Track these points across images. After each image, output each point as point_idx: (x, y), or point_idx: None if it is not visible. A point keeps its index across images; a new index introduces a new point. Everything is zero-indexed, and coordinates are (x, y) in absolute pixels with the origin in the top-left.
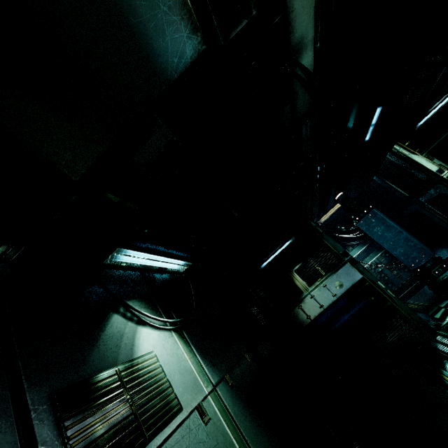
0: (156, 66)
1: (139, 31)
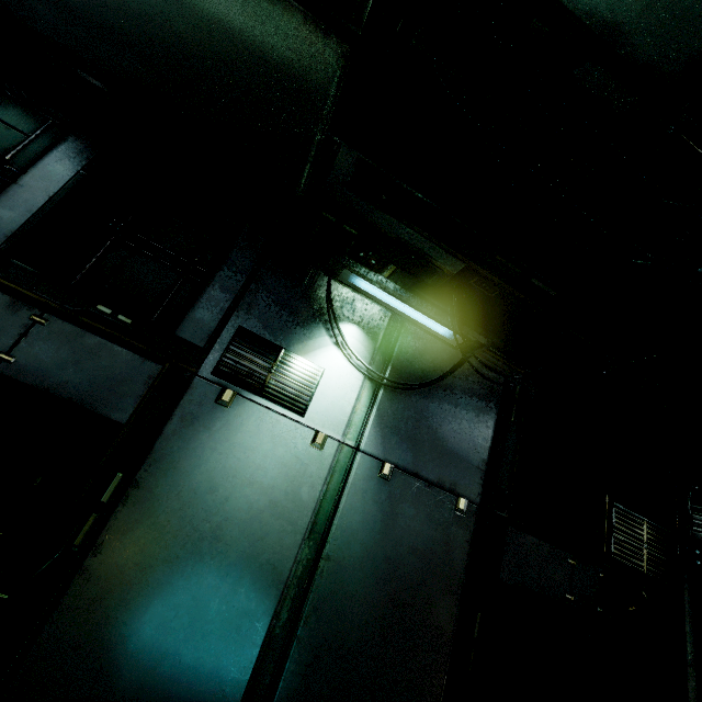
0: (309, 86)
1: (284, 64)
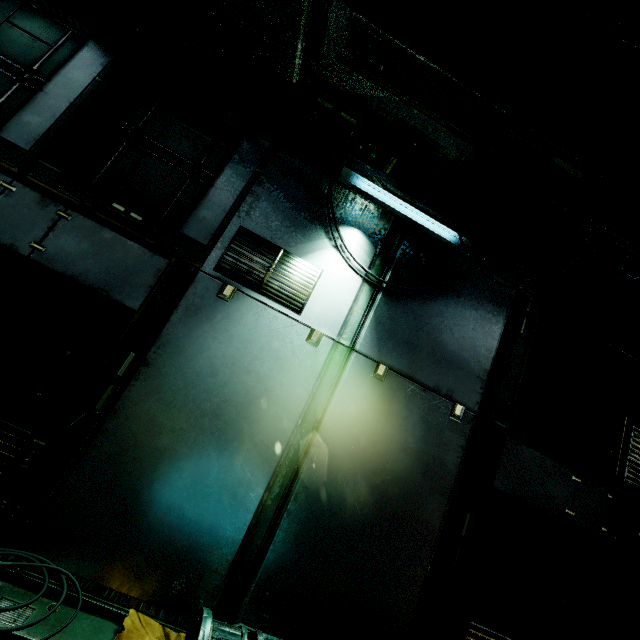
0: None
1: None
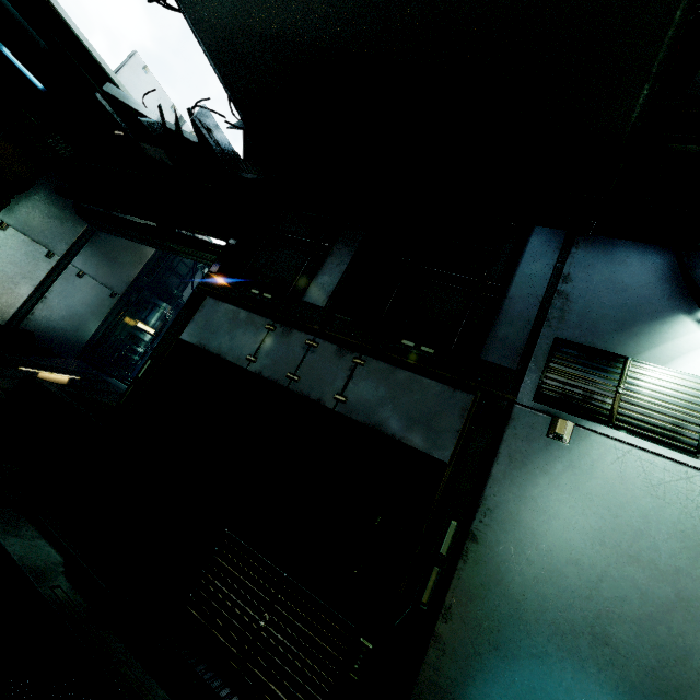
0: None
1: None
